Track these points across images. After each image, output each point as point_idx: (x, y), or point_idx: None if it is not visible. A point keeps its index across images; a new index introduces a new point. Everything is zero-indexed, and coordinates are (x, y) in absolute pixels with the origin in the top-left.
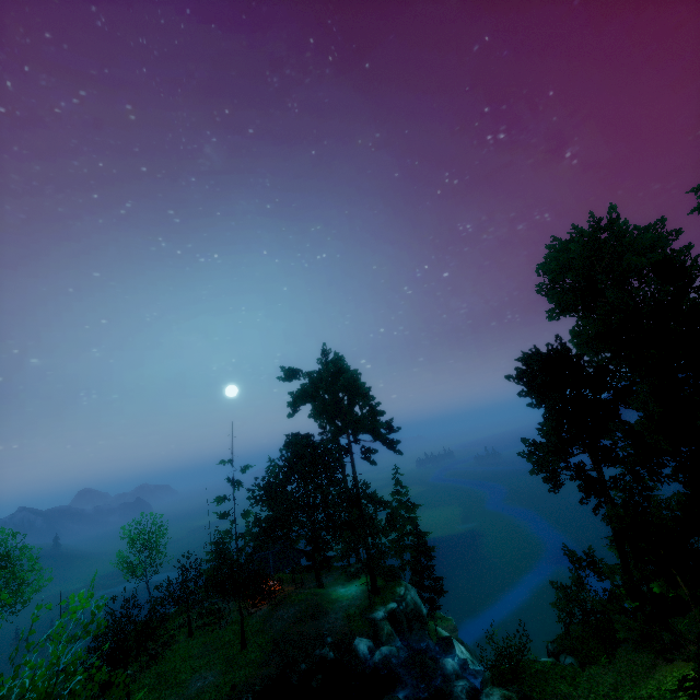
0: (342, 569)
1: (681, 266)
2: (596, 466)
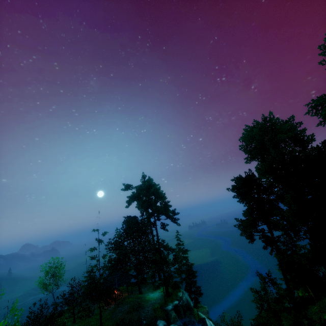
0: (152, 283)
1: (302, 139)
2: (270, 231)
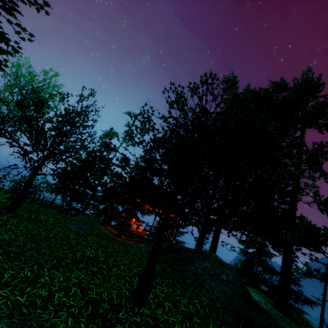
0: None
1: None
2: None
